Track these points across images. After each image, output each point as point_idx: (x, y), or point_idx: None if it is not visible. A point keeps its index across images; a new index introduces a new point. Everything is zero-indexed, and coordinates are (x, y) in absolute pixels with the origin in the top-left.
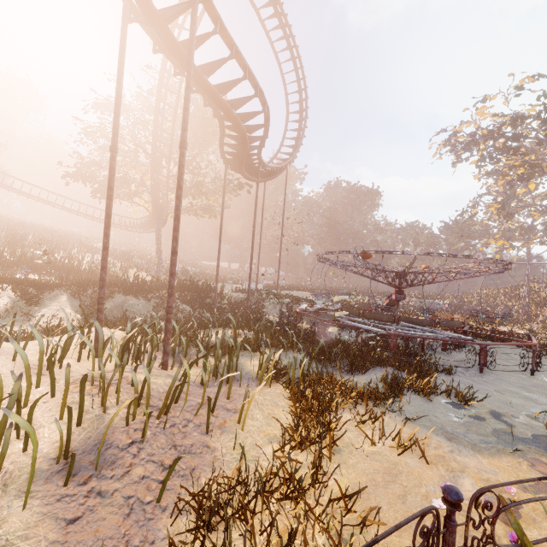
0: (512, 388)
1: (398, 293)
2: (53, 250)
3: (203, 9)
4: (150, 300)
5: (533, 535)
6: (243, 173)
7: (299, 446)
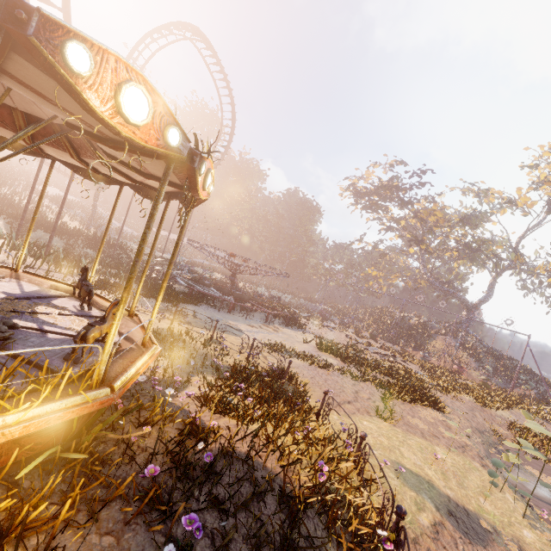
0: (217, 315)
1: (232, 276)
2: None
3: (151, 56)
4: (64, 240)
5: None
6: None
7: None
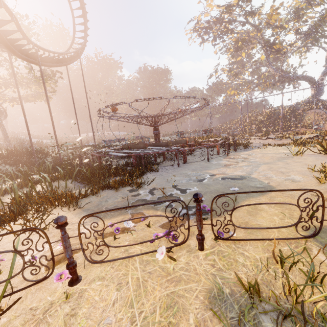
0: (186, 171)
1: (155, 130)
2: None
3: None
4: None
5: (57, 271)
6: (22, 58)
7: None
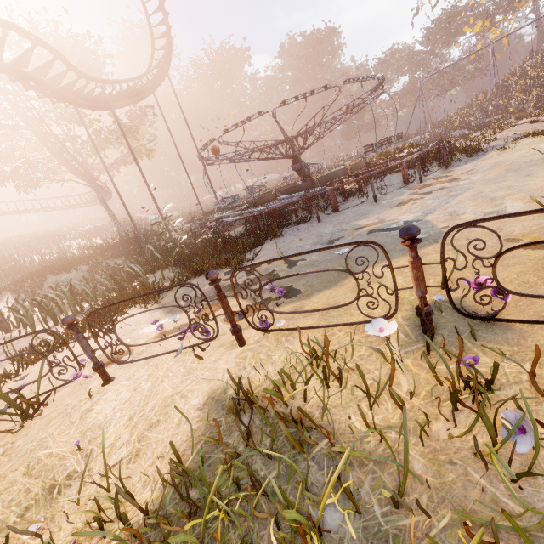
0: (324, 228)
1: (294, 163)
2: (18, 257)
3: None
4: (84, 268)
5: None
6: (89, 108)
7: (30, 361)
